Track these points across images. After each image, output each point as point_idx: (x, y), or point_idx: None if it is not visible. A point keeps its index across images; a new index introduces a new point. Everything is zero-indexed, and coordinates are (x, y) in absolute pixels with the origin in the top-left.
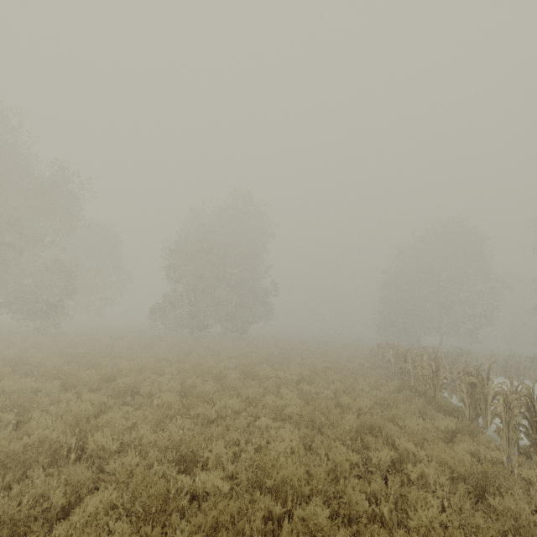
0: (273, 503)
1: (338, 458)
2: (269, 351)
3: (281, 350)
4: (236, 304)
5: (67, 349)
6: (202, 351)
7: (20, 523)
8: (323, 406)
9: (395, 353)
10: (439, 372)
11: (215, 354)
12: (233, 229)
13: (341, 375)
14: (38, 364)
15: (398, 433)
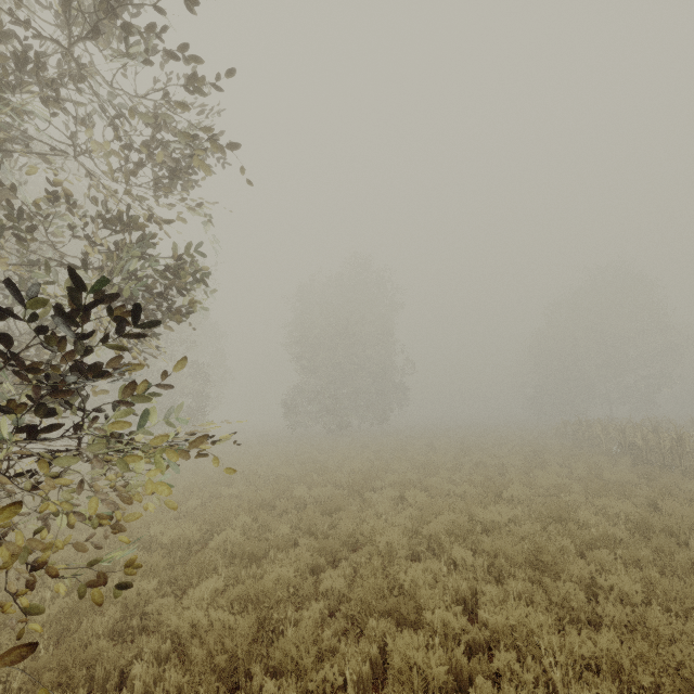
0: (669, 537)
1: (683, 510)
2: (442, 441)
3: (451, 439)
4: (377, 391)
5: (261, 459)
6: (385, 447)
7: (548, 553)
8: (597, 482)
9: (604, 429)
10: (683, 442)
11: (403, 449)
12: (357, 303)
13: (568, 456)
14: (258, 475)
15: (692, 494)
